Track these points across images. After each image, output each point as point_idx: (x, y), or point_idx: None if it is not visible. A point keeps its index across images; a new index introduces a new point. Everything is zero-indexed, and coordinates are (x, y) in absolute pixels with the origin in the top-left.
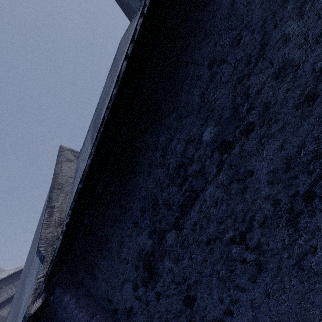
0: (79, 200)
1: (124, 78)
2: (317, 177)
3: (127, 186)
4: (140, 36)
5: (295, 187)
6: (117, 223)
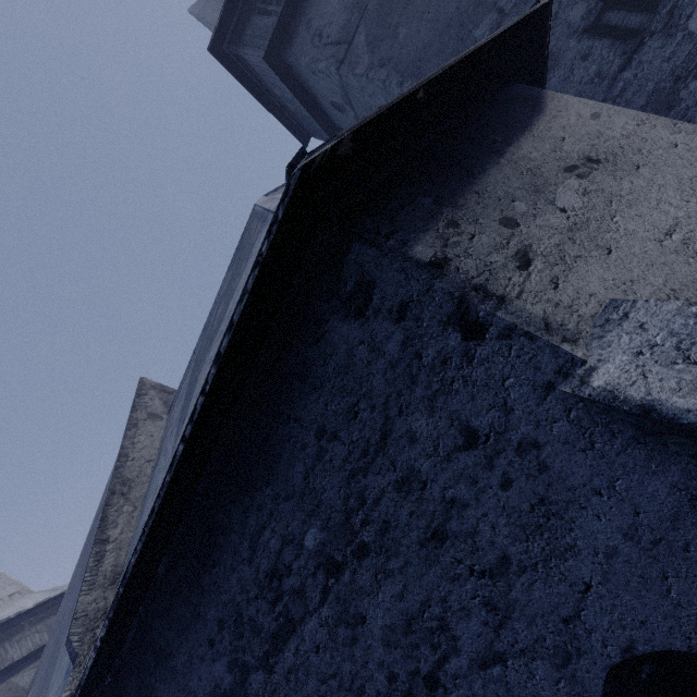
0: (122, 604)
1: (183, 459)
2: (442, 656)
3: (201, 577)
4: (205, 409)
5: (416, 662)
6: (186, 632)
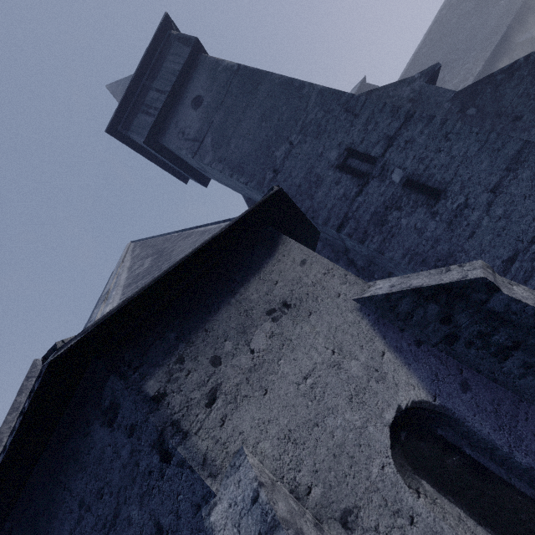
0: None
1: None
2: None
3: None
4: None
5: None
6: None
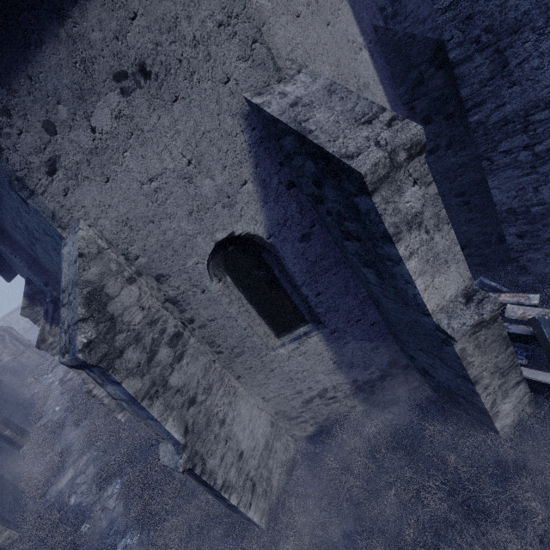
0: None
1: None
2: None
3: None
4: None
5: None
6: (2, 221)
